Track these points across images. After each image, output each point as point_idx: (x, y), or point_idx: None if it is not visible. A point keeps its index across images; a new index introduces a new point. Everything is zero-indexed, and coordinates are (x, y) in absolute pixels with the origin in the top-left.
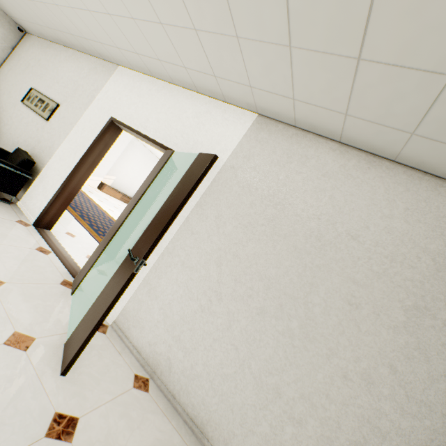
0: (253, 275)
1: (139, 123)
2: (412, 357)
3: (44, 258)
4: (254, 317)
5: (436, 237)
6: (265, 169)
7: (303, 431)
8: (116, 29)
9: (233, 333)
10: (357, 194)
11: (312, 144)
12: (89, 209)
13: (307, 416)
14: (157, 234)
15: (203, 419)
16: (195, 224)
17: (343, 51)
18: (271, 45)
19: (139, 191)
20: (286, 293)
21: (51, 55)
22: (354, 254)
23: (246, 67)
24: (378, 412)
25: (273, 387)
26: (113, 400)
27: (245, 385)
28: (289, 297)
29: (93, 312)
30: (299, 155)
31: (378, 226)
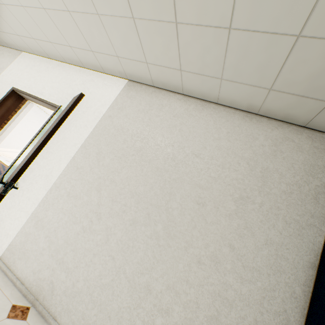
0: (126, 194)
1: (36, 91)
2: (243, 235)
3: None
4: (127, 228)
5: (248, 148)
6: (134, 116)
7: (170, 319)
8: (13, 18)
9: (111, 245)
10: (197, 126)
11: (166, 97)
12: (1, 172)
13: (173, 304)
14: (28, 158)
15: None
16: (80, 161)
17: (166, 17)
18: (121, 18)
19: (31, 139)
20: (152, 203)
21: None
22: (198, 167)
23: (110, 40)
24: (225, 285)
25: (144, 285)
26: None
27: (121, 289)
28: (154, 206)
29: None
30: (157, 105)
31: (212, 145)
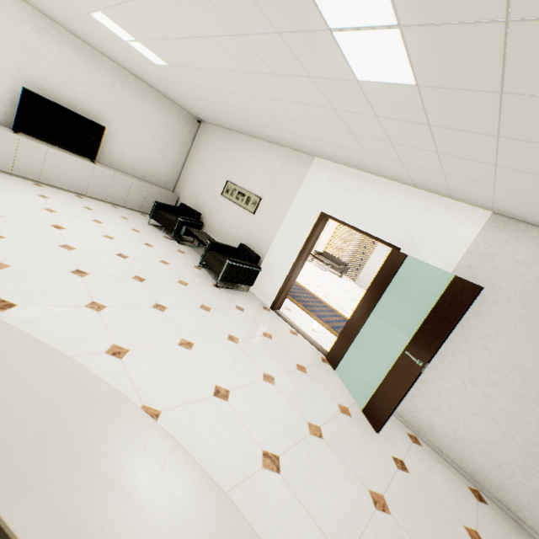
0: (506, 366)
1: (352, 218)
2: None
3: (299, 340)
4: (511, 400)
5: None
6: (508, 270)
7: None
8: (336, 149)
9: (492, 410)
10: None
11: None
12: None
13: None
14: (436, 346)
15: (472, 470)
16: None
17: None
18: (533, 197)
19: (374, 288)
20: None
21: (236, 145)
22: None
23: (494, 195)
24: None
25: (538, 455)
26: (409, 450)
27: (510, 450)
28: None
29: (385, 393)
30: None
31: None
